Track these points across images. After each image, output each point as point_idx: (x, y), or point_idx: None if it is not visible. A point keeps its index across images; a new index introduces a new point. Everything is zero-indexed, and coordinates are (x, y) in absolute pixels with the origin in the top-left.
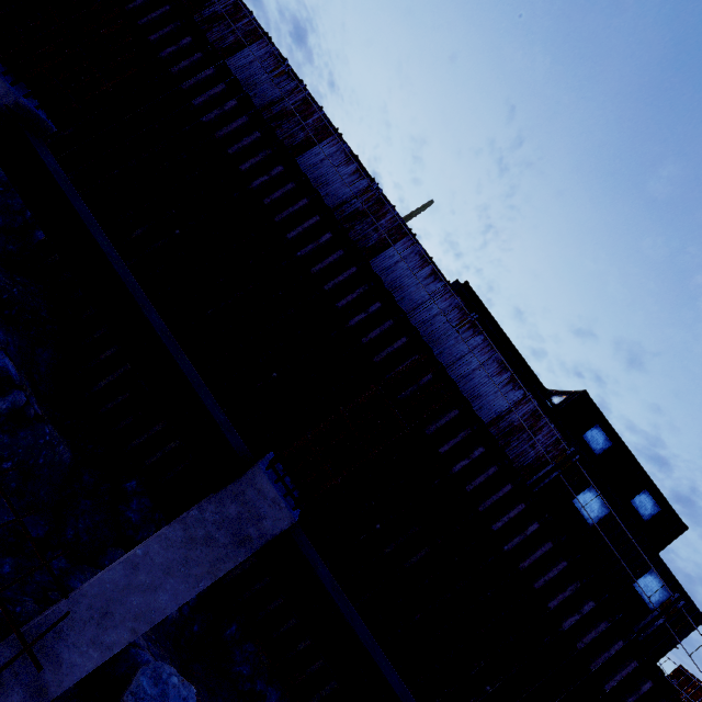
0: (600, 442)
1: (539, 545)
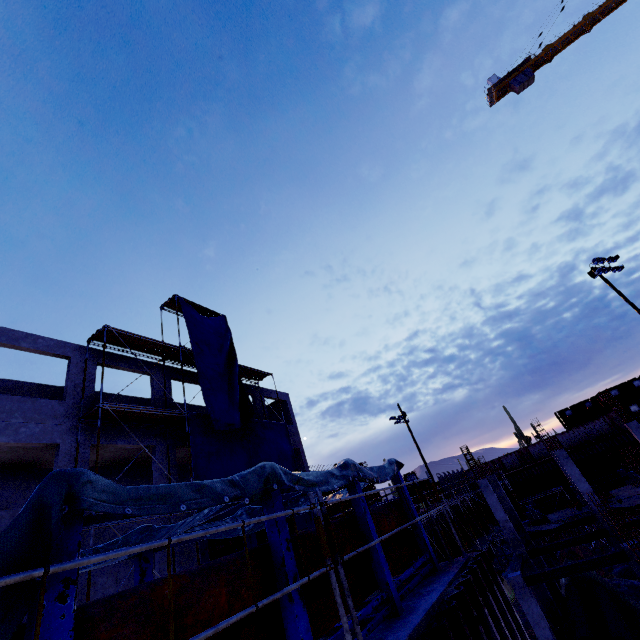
0: (615, 392)
1: None
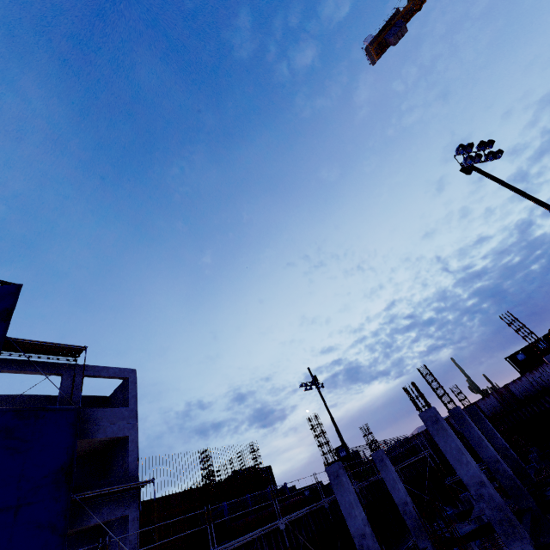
0: None
1: None
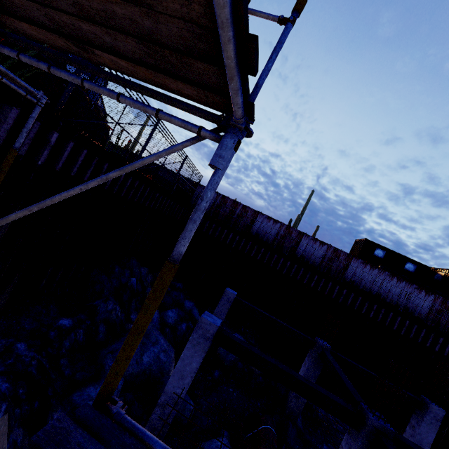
0: None
1: None
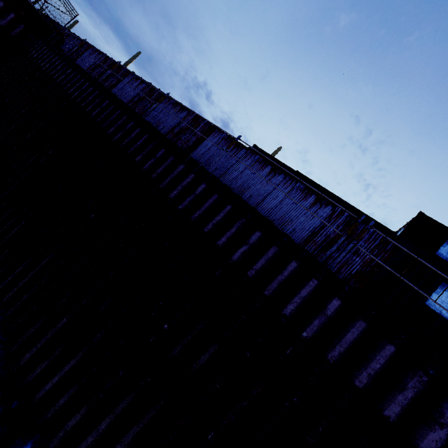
0: None
1: (348, 327)
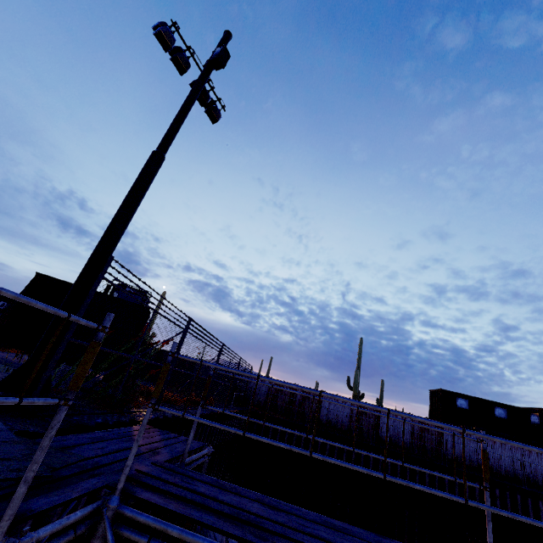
0: None
1: None
